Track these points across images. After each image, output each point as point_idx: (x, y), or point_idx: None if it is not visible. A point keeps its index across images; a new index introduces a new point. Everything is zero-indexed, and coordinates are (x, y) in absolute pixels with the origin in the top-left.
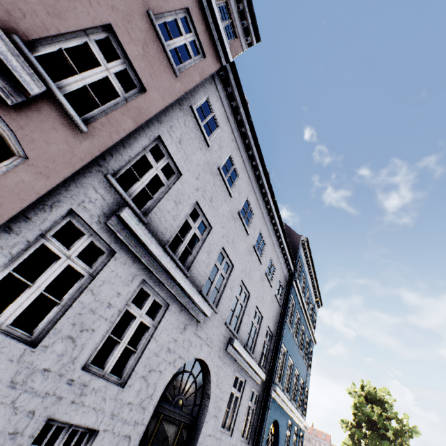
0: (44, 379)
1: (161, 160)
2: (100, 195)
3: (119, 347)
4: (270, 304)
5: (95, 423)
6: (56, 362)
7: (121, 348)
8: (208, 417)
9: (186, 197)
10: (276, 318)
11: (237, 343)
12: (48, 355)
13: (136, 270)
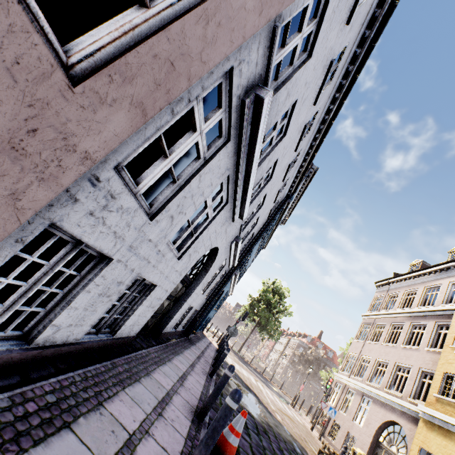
0: (146, 247)
1: (311, 23)
2: (257, 56)
3: (188, 230)
4: (265, 215)
5: (157, 281)
6: (157, 236)
7: (189, 230)
8: (201, 284)
9: (295, 91)
10: (260, 227)
11: (240, 242)
12: (155, 229)
13: (230, 164)
